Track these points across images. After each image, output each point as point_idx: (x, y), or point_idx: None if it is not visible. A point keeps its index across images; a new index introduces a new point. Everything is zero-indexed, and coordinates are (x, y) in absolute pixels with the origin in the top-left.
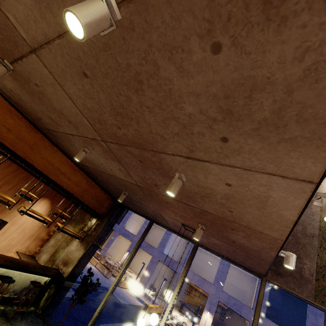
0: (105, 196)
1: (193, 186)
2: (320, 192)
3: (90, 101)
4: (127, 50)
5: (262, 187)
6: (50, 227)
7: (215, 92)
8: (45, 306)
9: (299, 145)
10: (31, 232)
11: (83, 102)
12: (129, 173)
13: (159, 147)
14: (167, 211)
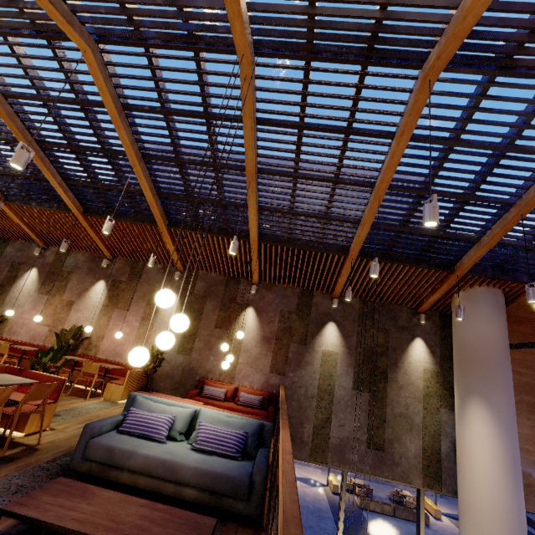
0: None
1: None
2: (322, 343)
3: None
4: None
5: None
6: None
7: None
8: None
9: None
10: None
11: None
12: None
13: None
14: None
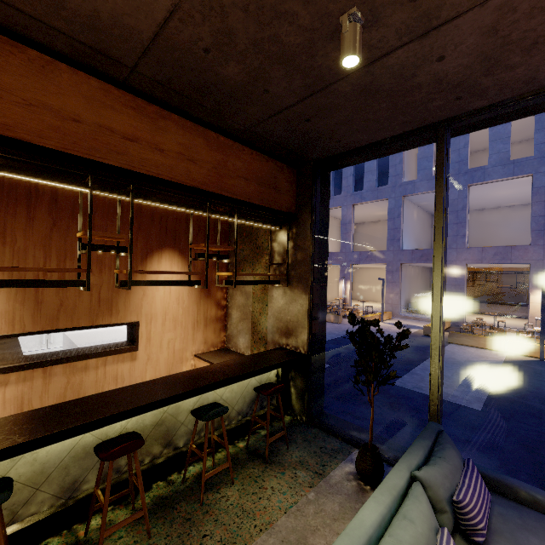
0: (270, 165)
1: None
2: None
3: None
4: None
5: None
6: (213, 295)
7: None
8: (306, 407)
9: None
10: (190, 317)
11: None
12: None
13: None
14: None
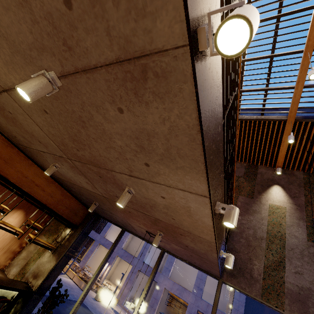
0: (80, 206)
1: (142, 198)
2: (268, 199)
3: (53, 129)
4: (70, 102)
5: (182, 199)
6: (22, 239)
7: (129, 134)
8: None
9: (187, 171)
10: (2, 244)
11: (48, 129)
12: (95, 186)
13: (109, 167)
14: (132, 219)
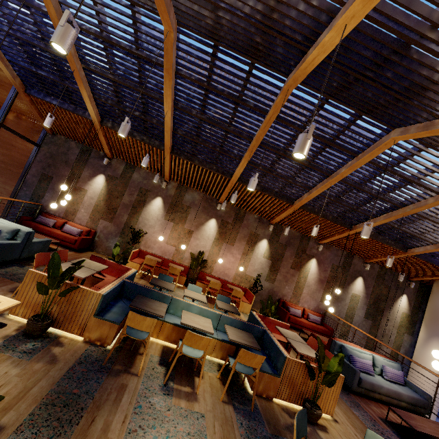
0: None
1: None
2: (353, 289)
3: None
4: None
5: None
6: None
7: None
8: None
9: None
10: None
11: None
12: None
13: None
14: None
